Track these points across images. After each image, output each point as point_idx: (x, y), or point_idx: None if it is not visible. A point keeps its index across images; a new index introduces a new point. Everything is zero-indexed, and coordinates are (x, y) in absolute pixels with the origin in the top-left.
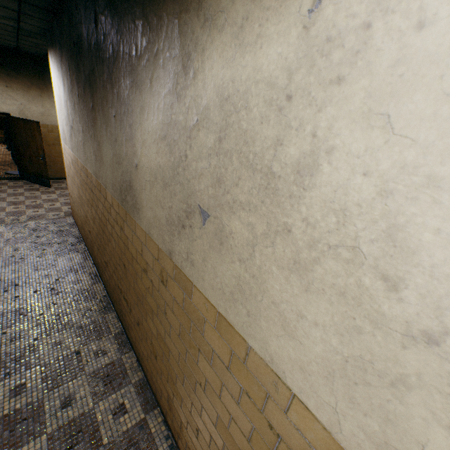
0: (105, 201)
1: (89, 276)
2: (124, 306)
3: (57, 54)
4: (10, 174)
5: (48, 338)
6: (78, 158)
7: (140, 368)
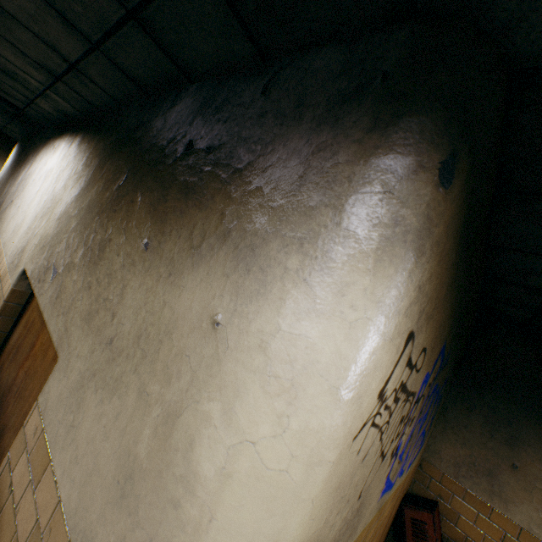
0: None
1: None
2: None
3: (20, 147)
4: None
5: None
6: None
7: None
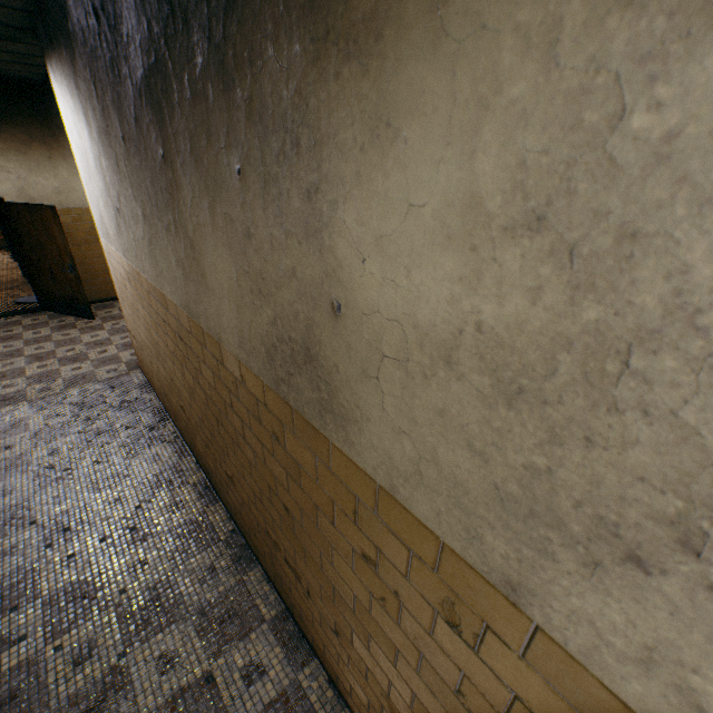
0: (220, 367)
1: (195, 491)
2: (287, 575)
3: (63, 60)
4: (24, 302)
5: (144, 649)
6: (140, 271)
7: (342, 702)
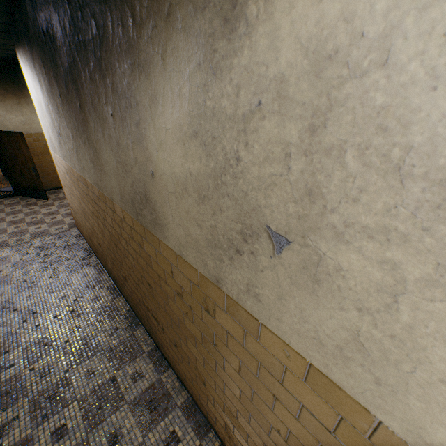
0: (114, 214)
1: (108, 291)
2: (154, 324)
3: (26, 51)
4: (4, 191)
5: (79, 368)
6: (72, 167)
7: (183, 387)
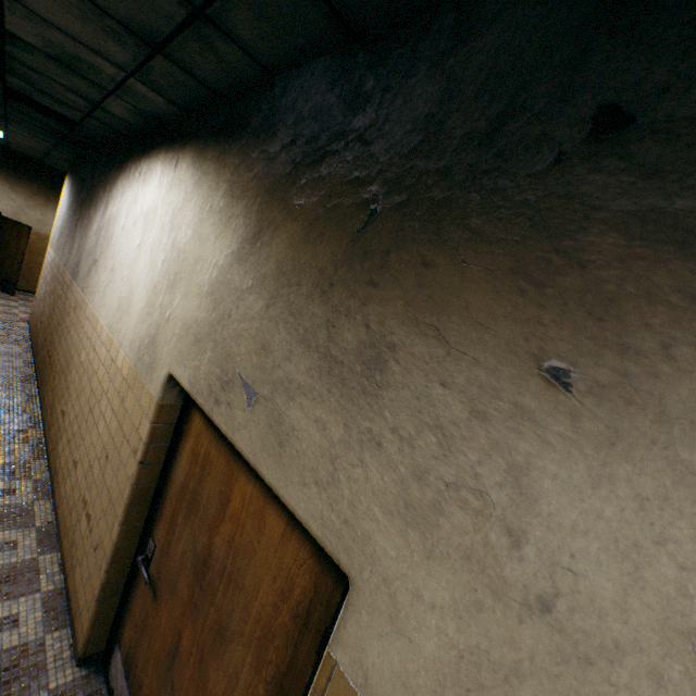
0: (64, 282)
1: (24, 362)
2: (47, 365)
3: (73, 180)
4: None
5: None
6: (58, 257)
7: (41, 412)
